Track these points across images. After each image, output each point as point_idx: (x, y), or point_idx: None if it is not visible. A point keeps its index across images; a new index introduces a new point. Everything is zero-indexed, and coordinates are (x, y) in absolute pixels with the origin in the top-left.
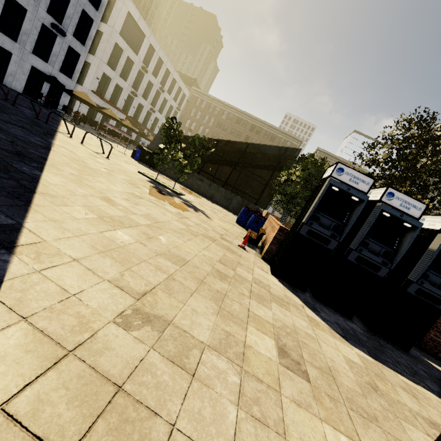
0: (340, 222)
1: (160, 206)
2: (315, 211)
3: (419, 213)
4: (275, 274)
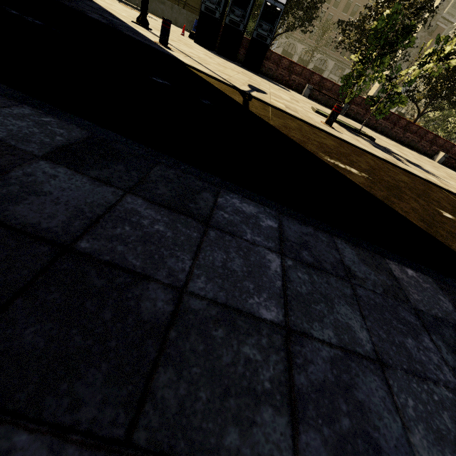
0: None
1: (128, 9)
2: None
3: None
4: (195, 42)
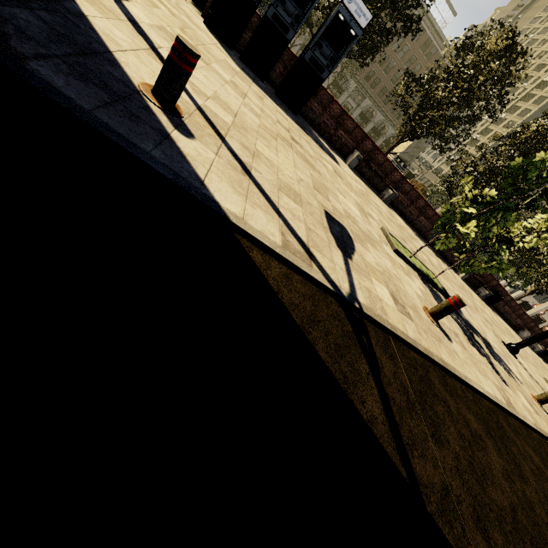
0: None
1: None
2: None
3: None
4: (206, 24)
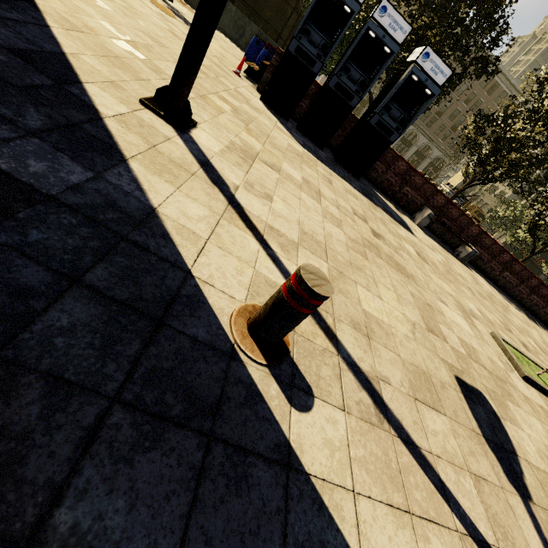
0: (329, 40)
1: None
2: (307, 23)
3: (403, 37)
4: (263, 100)
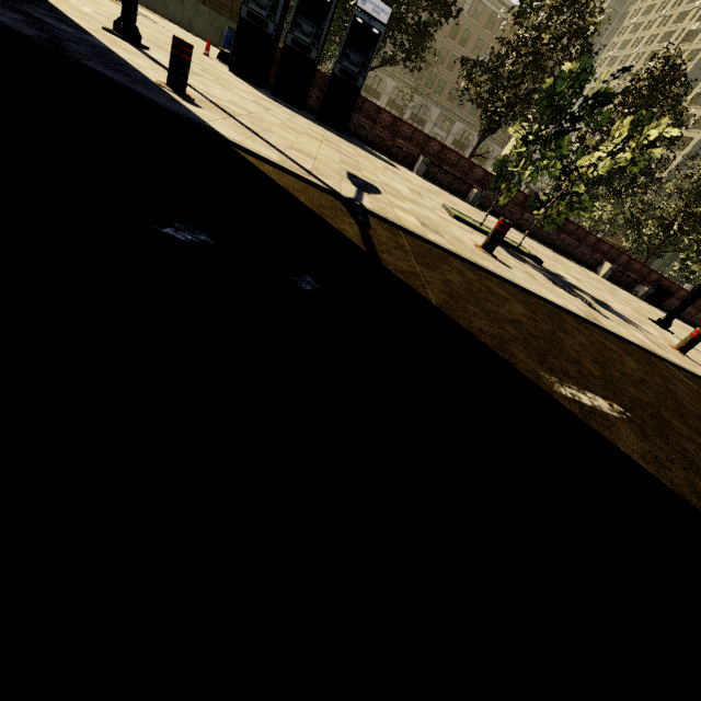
0: (275, 1)
1: None
2: None
3: None
4: (232, 71)
